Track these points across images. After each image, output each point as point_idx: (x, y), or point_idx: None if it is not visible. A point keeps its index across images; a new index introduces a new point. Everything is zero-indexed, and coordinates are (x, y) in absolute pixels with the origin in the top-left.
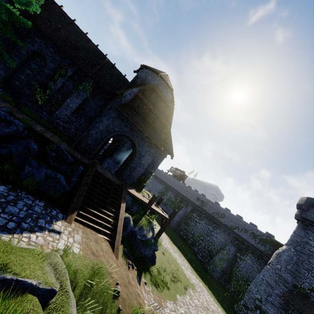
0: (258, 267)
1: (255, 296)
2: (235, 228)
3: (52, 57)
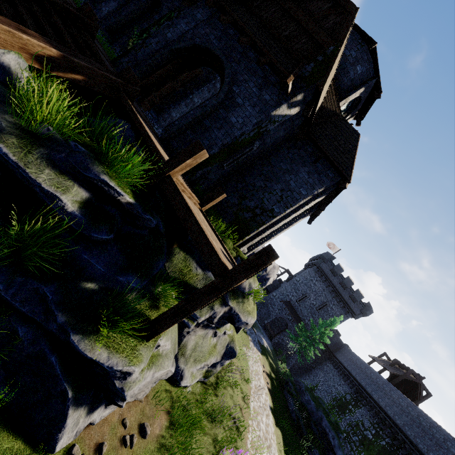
0: None
1: None
2: None
3: (171, 4)
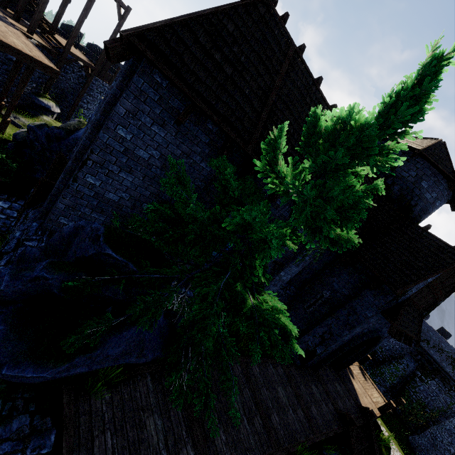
0: (446, 399)
1: (446, 447)
2: (423, 341)
3: None
